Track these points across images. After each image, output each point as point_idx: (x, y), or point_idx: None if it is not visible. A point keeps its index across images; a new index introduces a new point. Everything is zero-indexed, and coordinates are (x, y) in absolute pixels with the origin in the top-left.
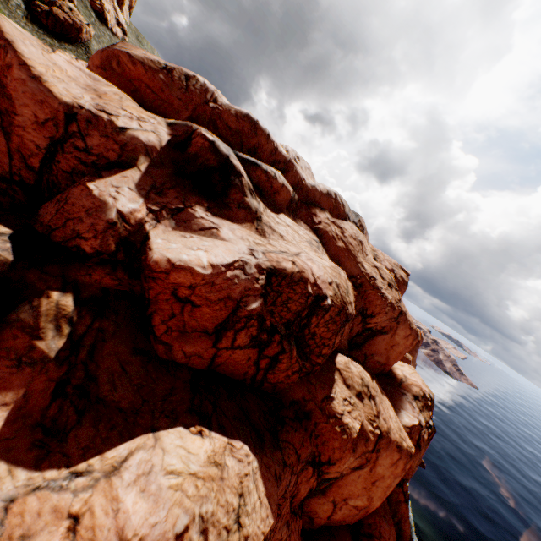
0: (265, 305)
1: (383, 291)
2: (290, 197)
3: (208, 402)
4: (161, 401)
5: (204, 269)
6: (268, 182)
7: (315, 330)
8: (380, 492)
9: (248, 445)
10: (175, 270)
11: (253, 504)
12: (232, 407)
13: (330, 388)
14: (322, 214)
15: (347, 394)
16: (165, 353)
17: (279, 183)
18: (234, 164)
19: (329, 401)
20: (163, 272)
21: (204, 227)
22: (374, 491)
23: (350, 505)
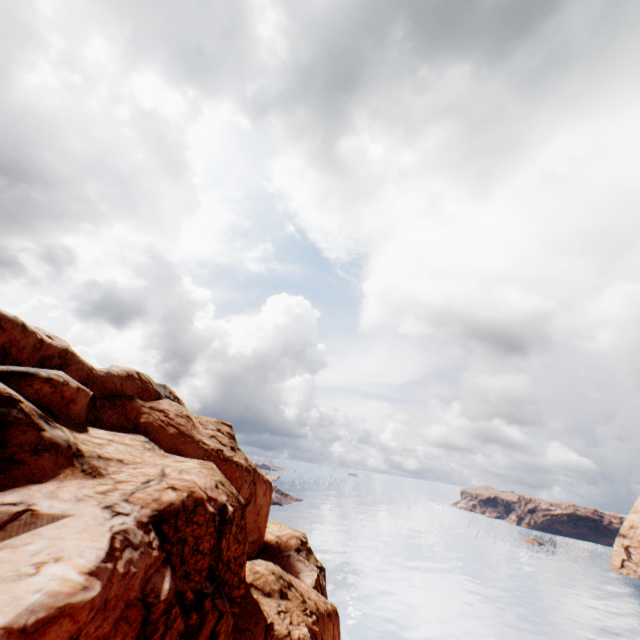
0: (174, 573)
1: (235, 458)
2: (89, 399)
3: None
4: None
5: (88, 590)
6: (56, 392)
7: (229, 554)
8: None
9: None
10: (34, 638)
11: None
12: None
13: (263, 614)
14: (134, 403)
15: (275, 604)
16: None
17: (73, 388)
18: None
19: (272, 632)
20: None
21: (2, 521)
22: None
23: None
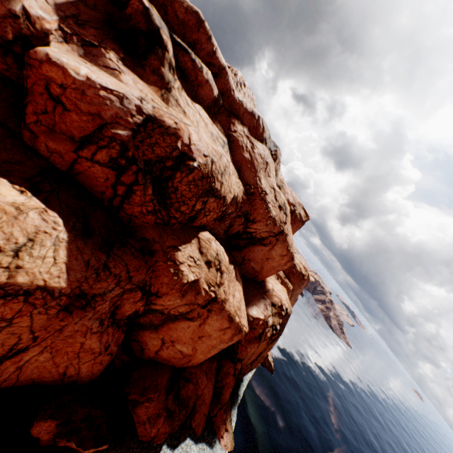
0: (133, 139)
1: (269, 205)
2: (213, 97)
3: (49, 185)
4: (1, 161)
5: (77, 74)
6: (194, 71)
7: (178, 185)
8: (205, 348)
9: (64, 221)
10: (49, 64)
11: (43, 255)
12: (72, 202)
13: (182, 243)
14: (240, 126)
15: (196, 256)
16: (29, 140)
17: (204, 78)
18: (163, 38)
19: (174, 250)
20: (37, 60)
21: (109, 67)
22: (199, 345)
23: (176, 348)
